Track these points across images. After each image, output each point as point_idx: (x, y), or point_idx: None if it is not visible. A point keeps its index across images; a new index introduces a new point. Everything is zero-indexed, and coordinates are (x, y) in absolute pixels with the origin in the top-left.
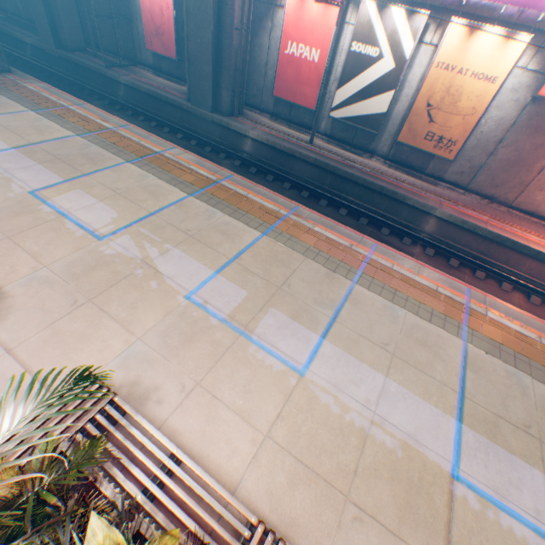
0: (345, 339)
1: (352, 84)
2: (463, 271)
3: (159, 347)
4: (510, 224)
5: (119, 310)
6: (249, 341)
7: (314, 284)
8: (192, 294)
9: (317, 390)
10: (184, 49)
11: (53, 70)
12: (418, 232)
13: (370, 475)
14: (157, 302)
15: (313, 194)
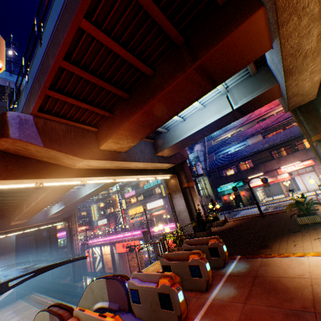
0: None
1: (97, 262)
2: None
3: None
4: None
5: None
6: None
7: None
8: None
9: None
10: None
11: (50, 285)
12: None
13: None
14: None
15: None
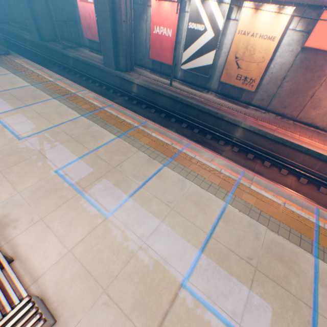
0: (144, 198)
1: (191, 48)
2: (256, 161)
3: (28, 197)
4: (292, 131)
5: (14, 177)
6: (82, 196)
7: (137, 166)
8: (59, 169)
9: (113, 227)
10: None
11: (39, 52)
12: (232, 137)
13: (125, 279)
14: (38, 174)
15: (169, 115)
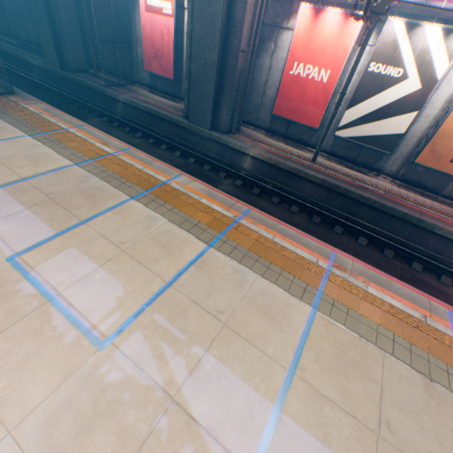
0: None
1: (365, 104)
2: None
3: None
4: None
5: None
6: None
7: (420, 416)
8: None
9: None
10: (180, 70)
11: (56, 88)
12: (449, 264)
13: None
14: None
15: (323, 217)
